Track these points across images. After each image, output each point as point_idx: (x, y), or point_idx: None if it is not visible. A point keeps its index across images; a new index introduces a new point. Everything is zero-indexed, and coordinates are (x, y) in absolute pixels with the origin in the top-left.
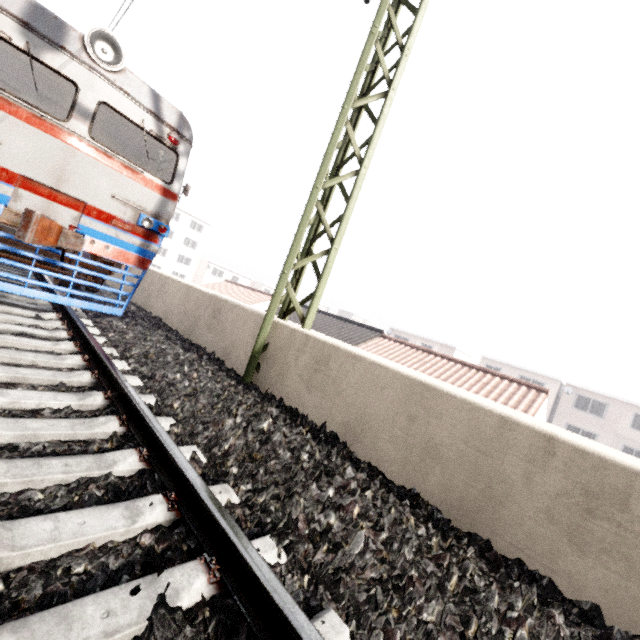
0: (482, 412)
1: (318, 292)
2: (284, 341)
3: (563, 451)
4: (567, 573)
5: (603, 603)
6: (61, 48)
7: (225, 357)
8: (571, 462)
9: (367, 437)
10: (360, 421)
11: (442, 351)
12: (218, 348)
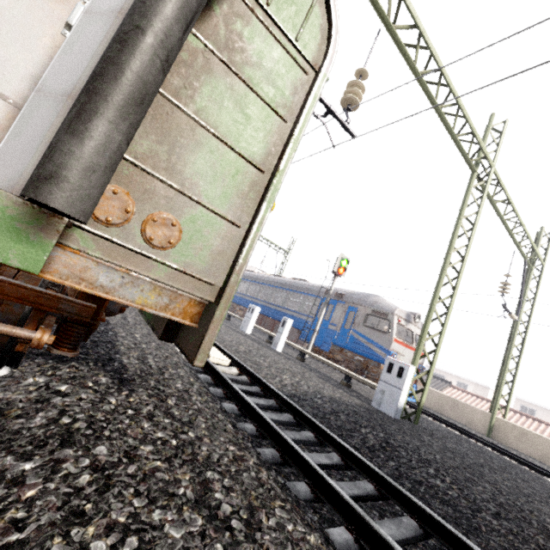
0: None
1: (508, 407)
2: (502, 424)
3: None
4: None
5: None
6: (409, 322)
7: (468, 424)
8: None
9: None
10: (546, 455)
11: (477, 389)
12: (462, 420)
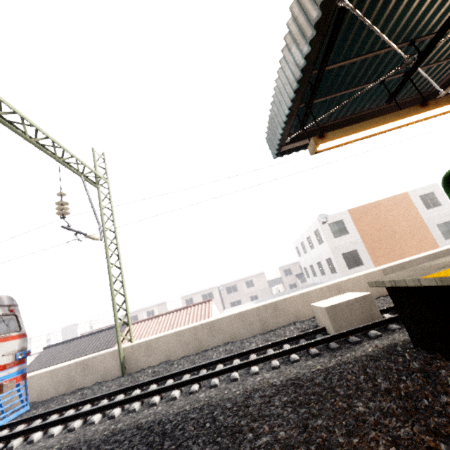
0: (190, 328)
1: (130, 329)
2: (130, 351)
3: (204, 325)
4: (214, 342)
5: (219, 342)
6: None
7: (104, 377)
8: (206, 326)
9: (173, 353)
10: (169, 351)
11: (160, 308)
12: (97, 378)
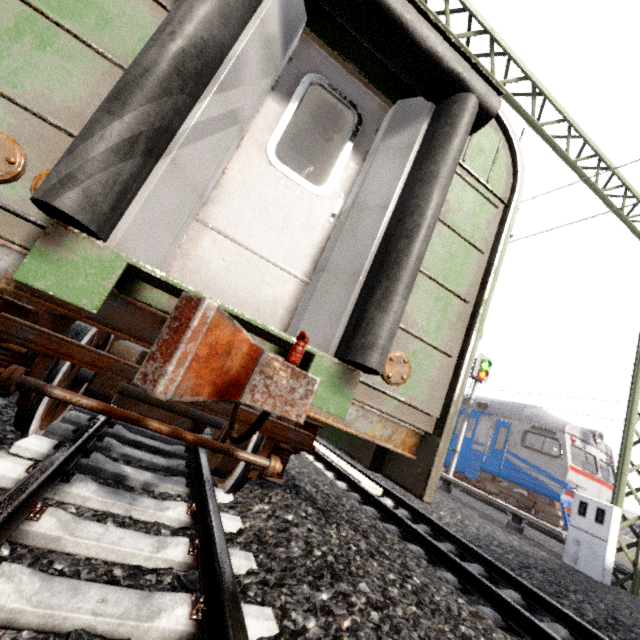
0: None
1: None
2: None
3: None
4: None
5: None
6: (588, 443)
7: None
8: None
9: None
10: None
11: None
12: None
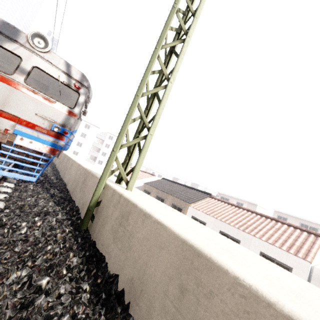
0: (262, 304)
1: (138, 164)
2: (108, 199)
3: None
4: None
5: None
6: (15, 41)
7: (81, 209)
8: None
9: (144, 301)
10: (141, 280)
11: (249, 206)
12: (80, 203)
